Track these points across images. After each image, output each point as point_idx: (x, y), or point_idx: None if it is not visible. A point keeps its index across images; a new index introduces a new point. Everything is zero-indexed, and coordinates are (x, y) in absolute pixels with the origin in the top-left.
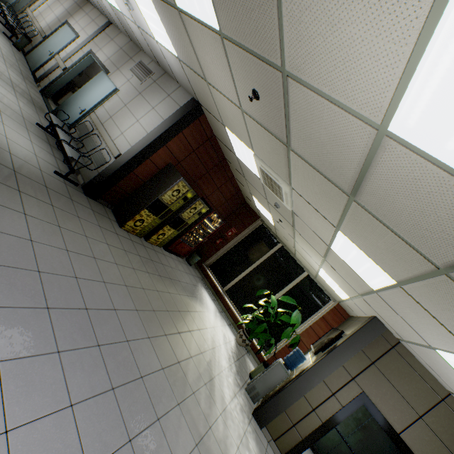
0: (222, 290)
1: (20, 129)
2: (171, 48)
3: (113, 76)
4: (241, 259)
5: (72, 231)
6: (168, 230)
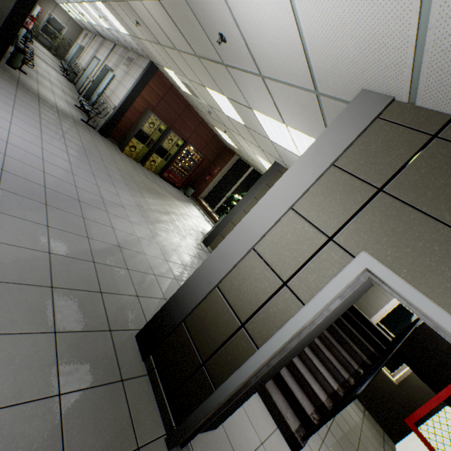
0: (212, 211)
1: (64, 103)
2: (125, 31)
3: (115, 72)
4: (225, 187)
5: (85, 135)
6: (157, 158)
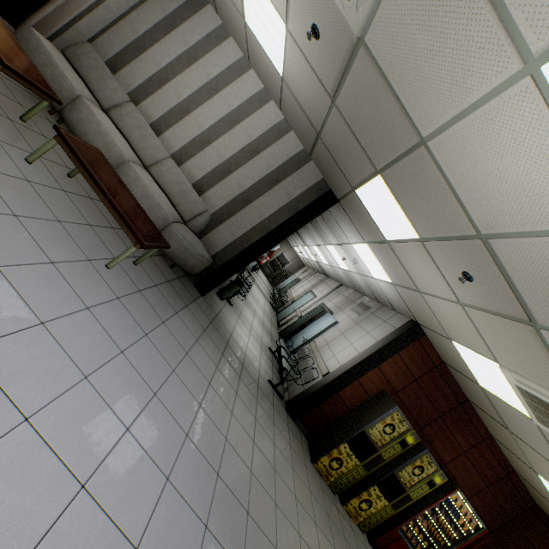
0: None
1: (257, 345)
2: (385, 277)
3: (336, 315)
4: None
5: (263, 429)
6: (376, 497)
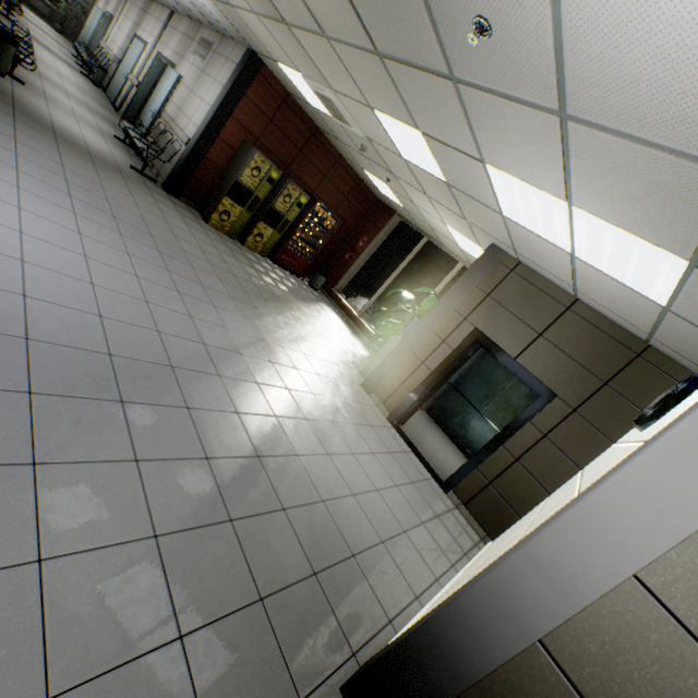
0: (358, 315)
1: (97, 135)
2: None
3: (180, 68)
4: (378, 273)
5: (144, 201)
6: (265, 230)
